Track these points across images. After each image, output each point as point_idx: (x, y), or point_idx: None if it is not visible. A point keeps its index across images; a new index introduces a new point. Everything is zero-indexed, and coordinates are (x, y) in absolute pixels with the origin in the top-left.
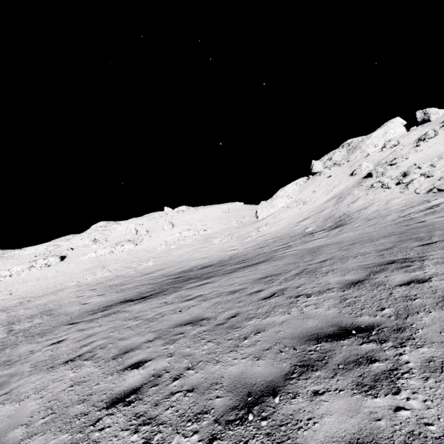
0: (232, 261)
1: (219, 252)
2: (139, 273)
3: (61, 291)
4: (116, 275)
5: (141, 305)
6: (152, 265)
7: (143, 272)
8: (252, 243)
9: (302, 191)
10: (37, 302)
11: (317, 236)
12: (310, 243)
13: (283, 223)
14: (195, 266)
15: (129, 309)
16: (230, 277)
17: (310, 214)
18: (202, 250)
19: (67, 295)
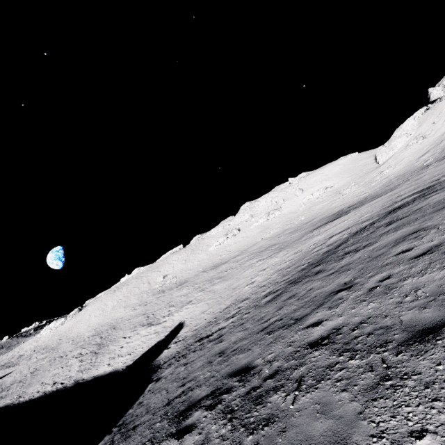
0: (368, 199)
1: (353, 198)
2: (300, 224)
3: (257, 243)
4: (283, 229)
5: (337, 220)
6: (304, 219)
7: (302, 223)
8: (379, 185)
9: (422, 125)
10: (253, 249)
11: (430, 167)
12: (422, 174)
13: (404, 162)
14: (342, 209)
15: (332, 222)
16: (374, 201)
17: (429, 148)
18: (337, 201)
19: (266, 243)
